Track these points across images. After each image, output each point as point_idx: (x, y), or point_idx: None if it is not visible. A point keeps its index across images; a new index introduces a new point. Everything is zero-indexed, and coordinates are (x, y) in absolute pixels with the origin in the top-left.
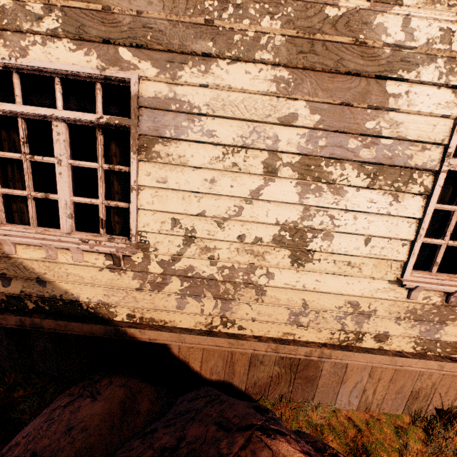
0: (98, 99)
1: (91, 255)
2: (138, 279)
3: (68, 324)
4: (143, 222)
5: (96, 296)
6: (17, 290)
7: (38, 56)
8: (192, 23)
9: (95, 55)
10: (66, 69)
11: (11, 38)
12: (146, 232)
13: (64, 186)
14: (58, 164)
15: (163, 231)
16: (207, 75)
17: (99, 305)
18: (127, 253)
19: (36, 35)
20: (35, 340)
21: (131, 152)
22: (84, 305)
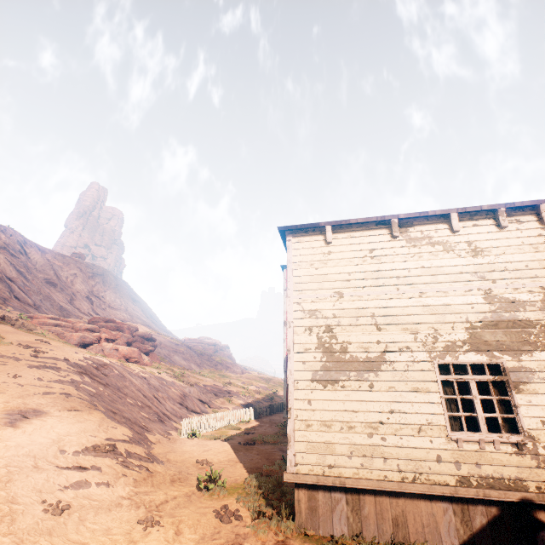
0: (486, 370)
1: (502, 445)
2: (534, 459)
3: (506, 493)
4: (526, 423)
5: (512, 473)
6: (465, 472)
7: (463, 358)
8: (518, 341)
9: (484, 355)
10: (476, 361)
11: (451, 353)
12: (528, 429)
13: (479, 408)
14: (475, 398)
15: (539, 428)
16: (532, 357)
17: (515, 480)
18: (525, 441)
19: (460, 351)
20: (473, 517)
21: (511, 390)
22: (506, 480)
